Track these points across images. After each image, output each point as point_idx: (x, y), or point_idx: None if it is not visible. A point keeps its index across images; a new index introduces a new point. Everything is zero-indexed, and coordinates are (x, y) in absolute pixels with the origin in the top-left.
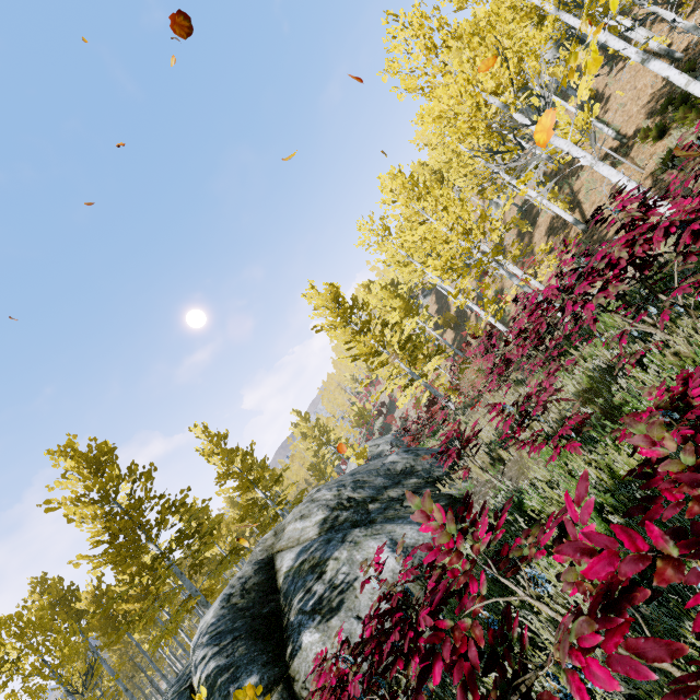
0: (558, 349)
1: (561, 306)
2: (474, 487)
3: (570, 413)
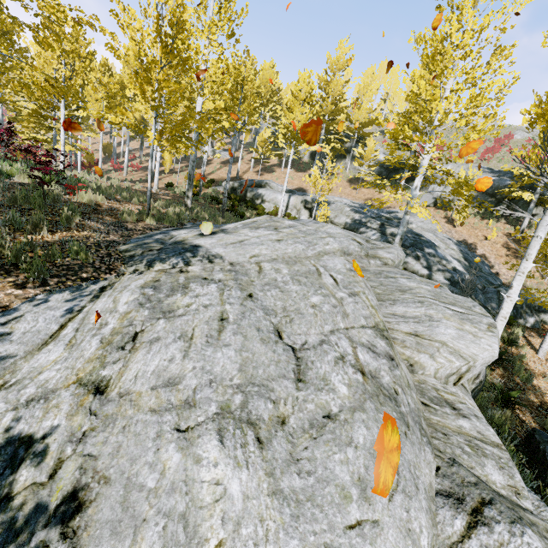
0: None
1: None
2: None
3: None
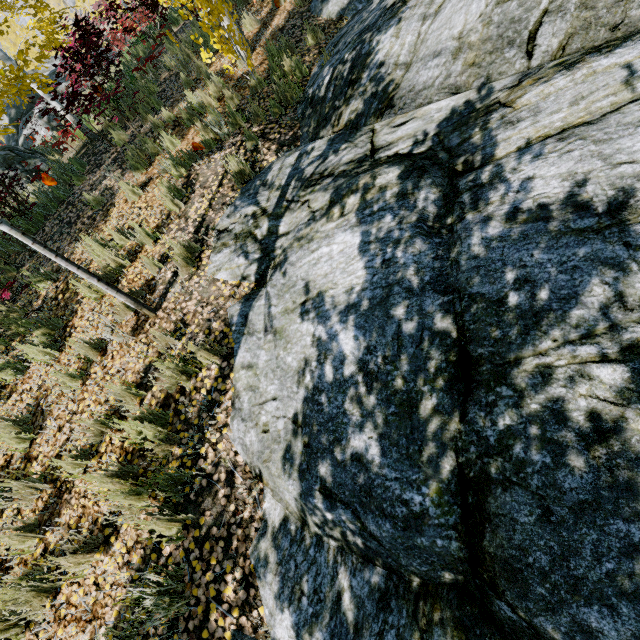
0: None
1: None
2: None
3: None
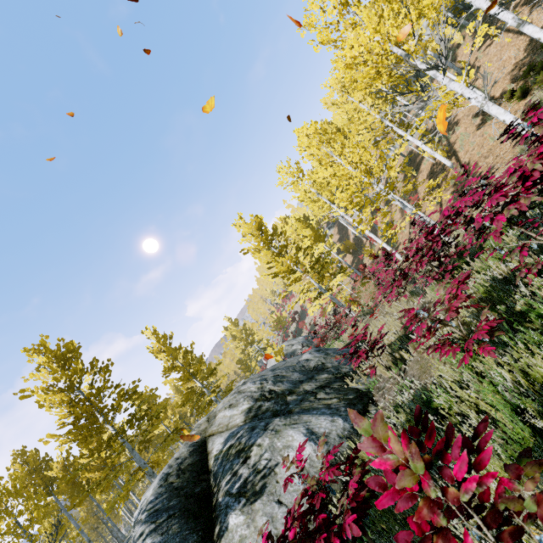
0: (451, 264)
1: (465, 222)
2: (378, 382)
3: (468, 319)
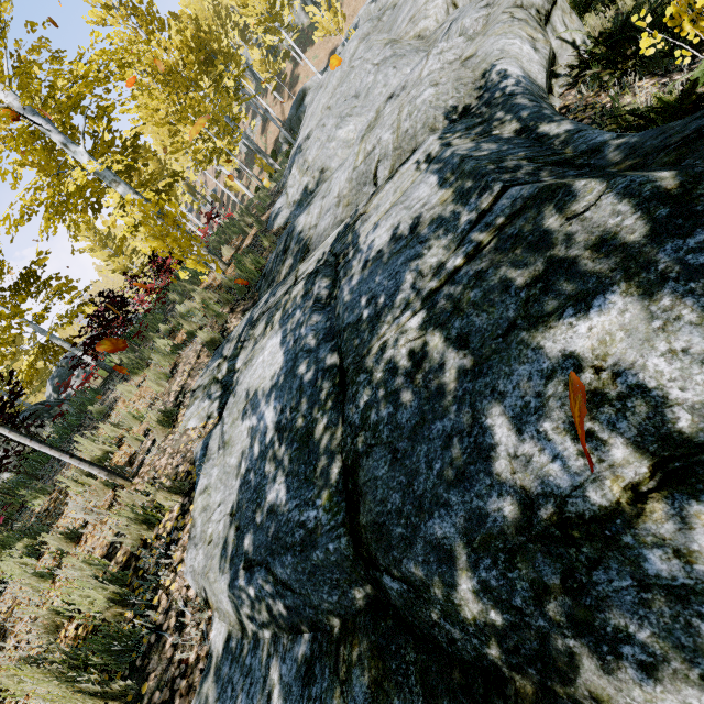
0: None
1: None
2: None
3: None
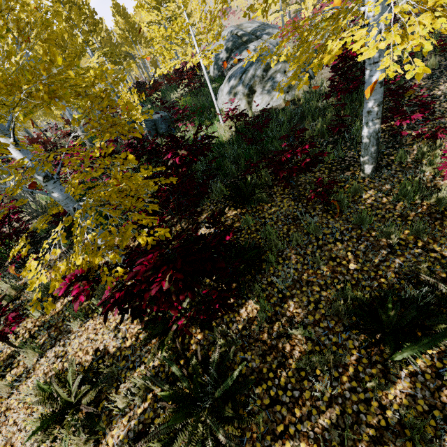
0: None
1: None
2: None
3: None
